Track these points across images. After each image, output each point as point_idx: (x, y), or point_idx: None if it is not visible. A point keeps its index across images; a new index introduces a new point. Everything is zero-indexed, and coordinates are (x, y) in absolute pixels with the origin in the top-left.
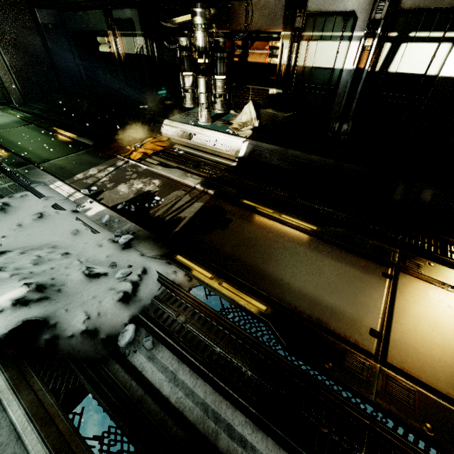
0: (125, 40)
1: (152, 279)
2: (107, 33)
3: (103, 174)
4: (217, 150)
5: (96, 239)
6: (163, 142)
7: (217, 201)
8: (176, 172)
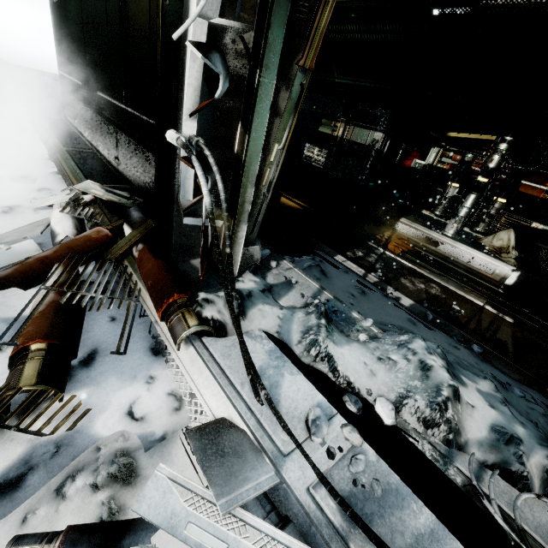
0: (358, 130)
1: (545, 409)
2: (336, 118)
3: (372, 260)
4: (473, 268)
5: (439, 337)
6: (406, 240)
7: (524, 333)
8: (450, 282)
